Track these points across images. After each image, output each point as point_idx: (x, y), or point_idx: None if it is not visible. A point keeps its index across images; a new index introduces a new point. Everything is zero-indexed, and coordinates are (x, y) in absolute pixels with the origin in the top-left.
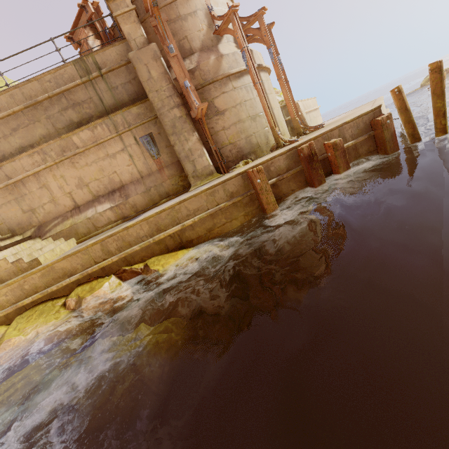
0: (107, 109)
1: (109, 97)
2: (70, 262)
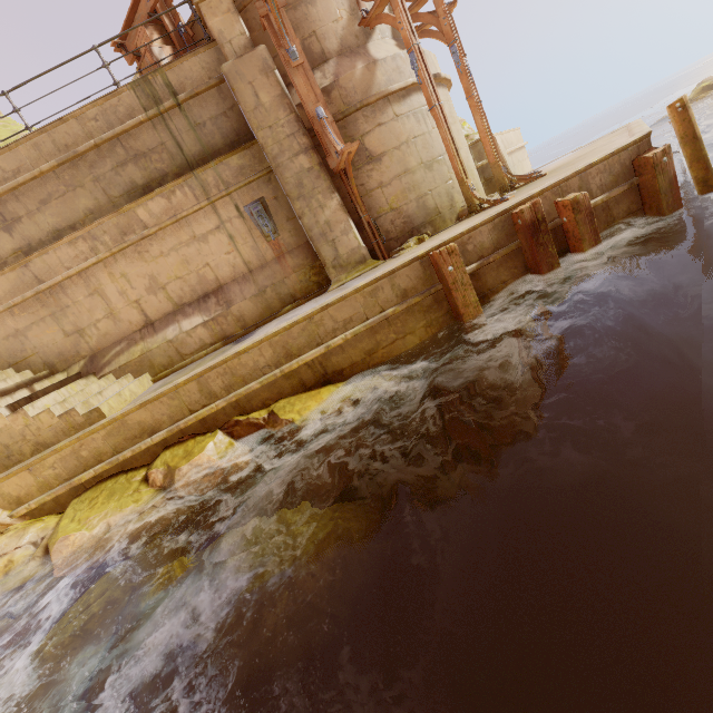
0: (190, 161)
1: (193, 140)
2: (151, 412)
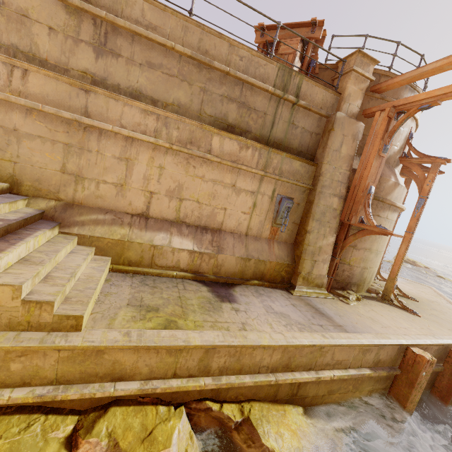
0: (271, 138)
1: (283, 129)
2: (137, 357)
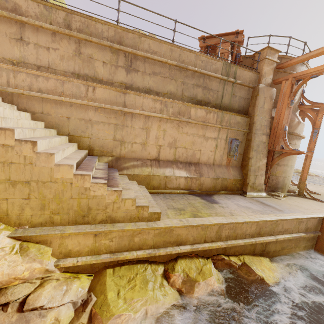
0: (222, 105)
1: (228, 98)
2: (188, 232)
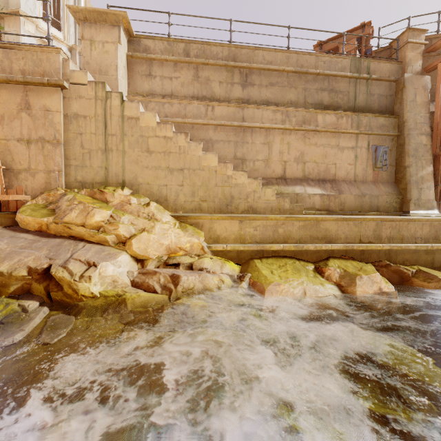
0: (356, 107)
1: (363, 99)
2: (337, 227)
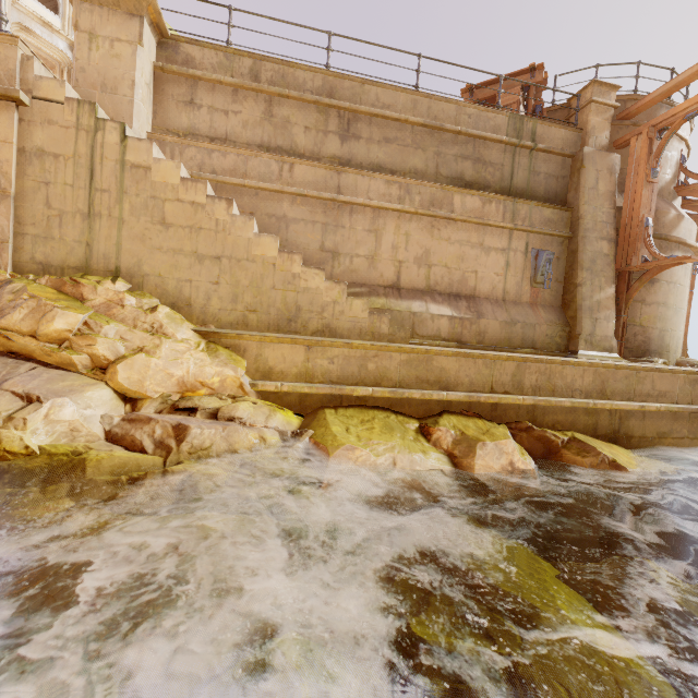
0: (512, 190)
1: (523, 178)
2: (459, 366)
